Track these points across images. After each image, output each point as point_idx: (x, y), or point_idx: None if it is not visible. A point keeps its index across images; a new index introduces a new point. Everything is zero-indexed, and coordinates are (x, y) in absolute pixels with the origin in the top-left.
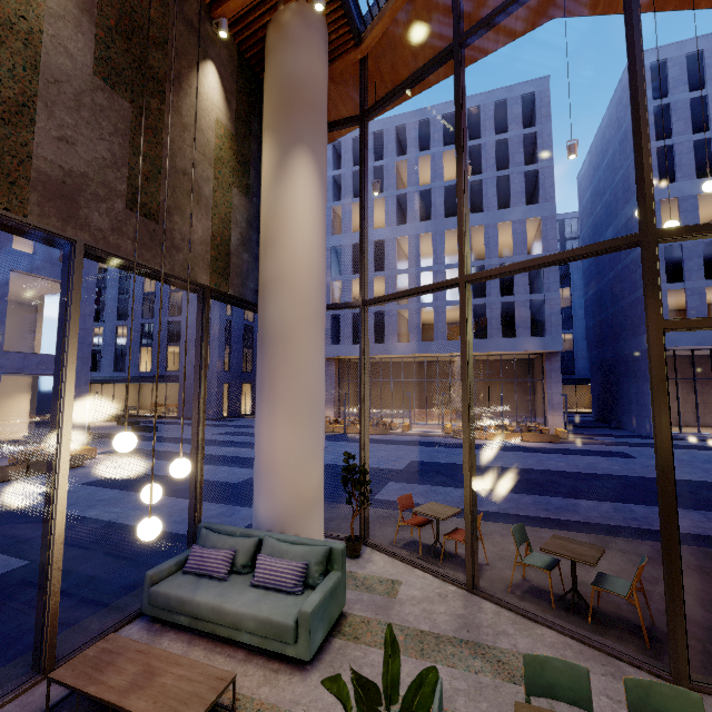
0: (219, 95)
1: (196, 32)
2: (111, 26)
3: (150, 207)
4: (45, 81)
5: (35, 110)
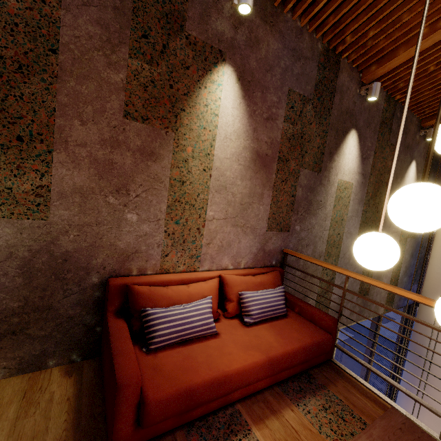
0: (413, 179)
1: (409, 149)
2: (369, 197)
3: (366, 288)
4: (340, 259)
5: (334, 277)
